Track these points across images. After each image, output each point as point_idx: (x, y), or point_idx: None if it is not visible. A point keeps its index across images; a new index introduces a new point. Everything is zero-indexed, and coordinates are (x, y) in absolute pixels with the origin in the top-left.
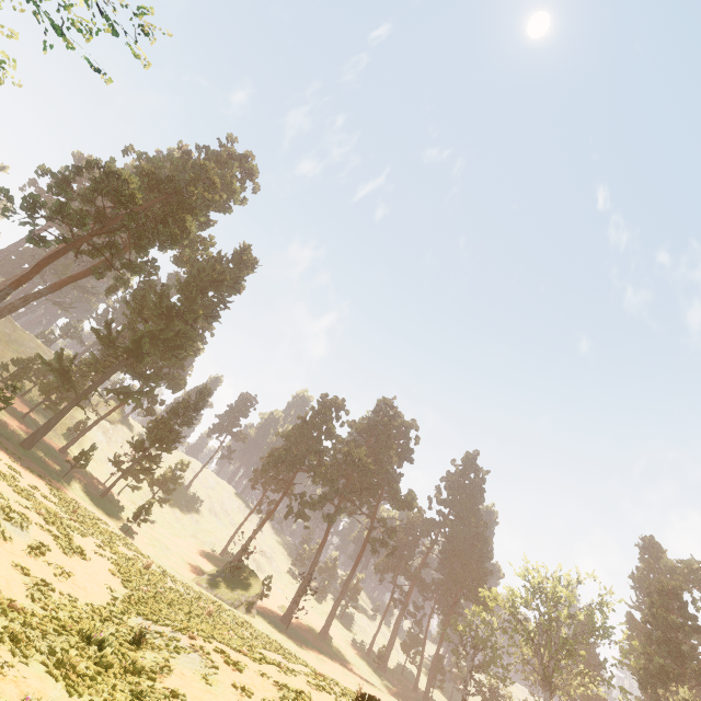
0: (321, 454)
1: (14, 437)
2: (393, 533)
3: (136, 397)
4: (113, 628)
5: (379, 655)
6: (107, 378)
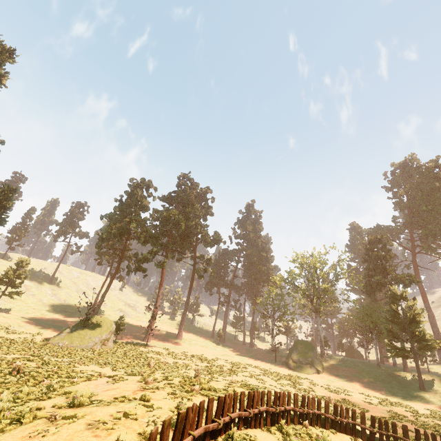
0: (141, 221)
1: None
2: (210, 262)
3: None
4: None
5: (219, 335)
6: None
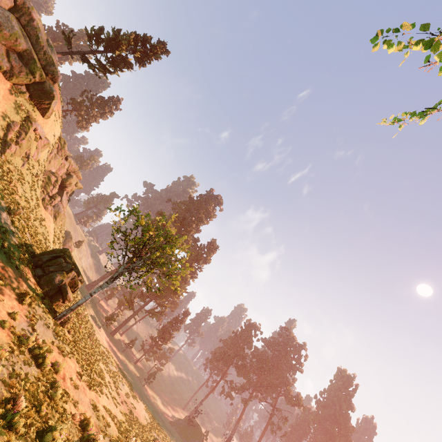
0: (243, 357)
1: (108, 329)
2: (286, 422)
3: (156, 315)
4: (149, 434)
5: None
6: (146, 305)
